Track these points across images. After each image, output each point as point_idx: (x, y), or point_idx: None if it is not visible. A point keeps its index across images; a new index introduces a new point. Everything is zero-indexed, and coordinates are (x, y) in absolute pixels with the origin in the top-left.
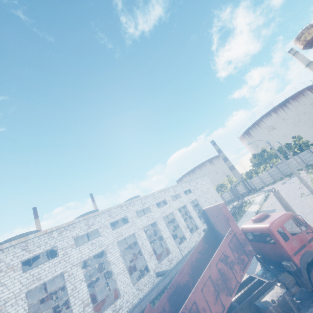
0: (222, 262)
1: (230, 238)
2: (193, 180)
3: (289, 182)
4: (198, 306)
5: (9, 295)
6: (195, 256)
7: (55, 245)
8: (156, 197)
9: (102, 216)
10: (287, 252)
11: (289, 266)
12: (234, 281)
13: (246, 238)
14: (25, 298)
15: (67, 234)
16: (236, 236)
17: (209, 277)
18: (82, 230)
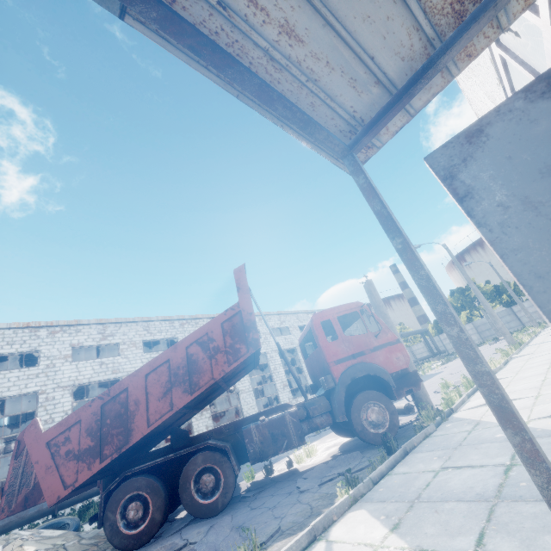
0: (200, 346)
1: (230, 315)
2: None
3: (501, 341)
4: (129, 396)
5: None
6: None
7: (38, 349)
8: None
9: (132, 328)
10: (326, 357)
11: (323, 381)
12: (209, 376)
13: (302, 355)
14: None
15: (64, 338)
16: (242, 315)
17: (167, 362)
18: (91, 339)
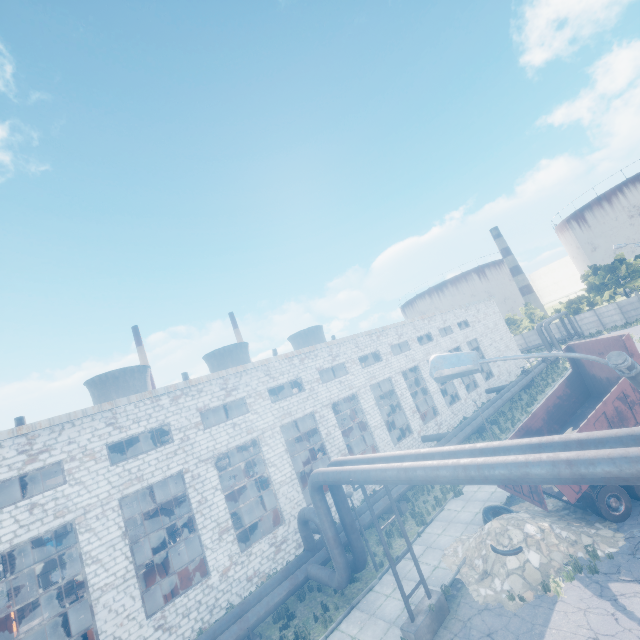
0: (619, 401)
1: None
2: (472, 306)
3: None
4: None
5: (265, 426)
6: (553, 400)
7: (299, 376)
8: (417, 328)
9: (347, 346)
10: None
11: None
12: (633, 421)
13: None
14: (280, 432)
15: (310, 364)
16: None
17: (602, 413)
18: (326, 362)
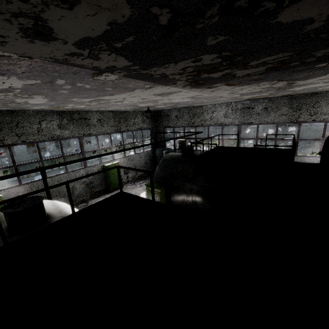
0: None
1: None
2: None
3: None
4: None
5: None
6: None
7: None
8: None
9: None
10: None
11: None
12: None
13: None
14: None
15: None
16: None
17: None
18: None
